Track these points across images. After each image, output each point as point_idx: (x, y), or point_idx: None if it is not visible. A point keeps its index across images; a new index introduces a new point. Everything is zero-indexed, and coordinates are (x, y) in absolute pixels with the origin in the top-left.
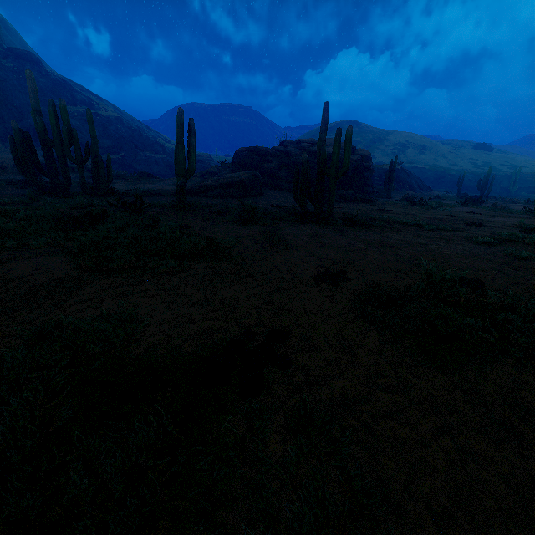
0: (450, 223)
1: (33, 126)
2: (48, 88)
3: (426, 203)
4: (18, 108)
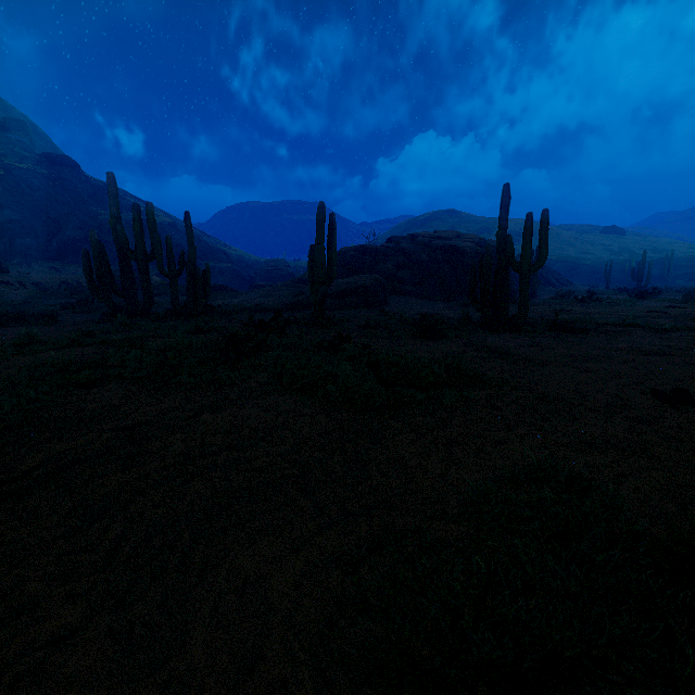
0: (671, 321)
1: (72, 239)
2: (88, 194)
3: (598, 299)
4: (55, 219)
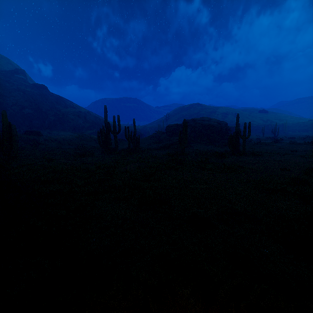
0: (285, 151)
1: (53, 120)
2: (54, 101)
3: (262, 143)
4: (45, 112)
